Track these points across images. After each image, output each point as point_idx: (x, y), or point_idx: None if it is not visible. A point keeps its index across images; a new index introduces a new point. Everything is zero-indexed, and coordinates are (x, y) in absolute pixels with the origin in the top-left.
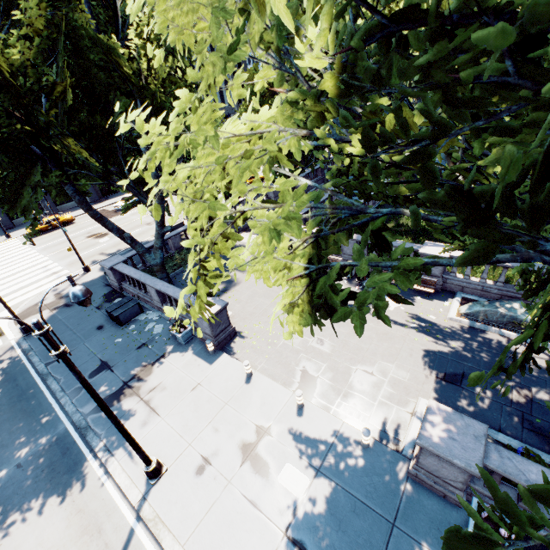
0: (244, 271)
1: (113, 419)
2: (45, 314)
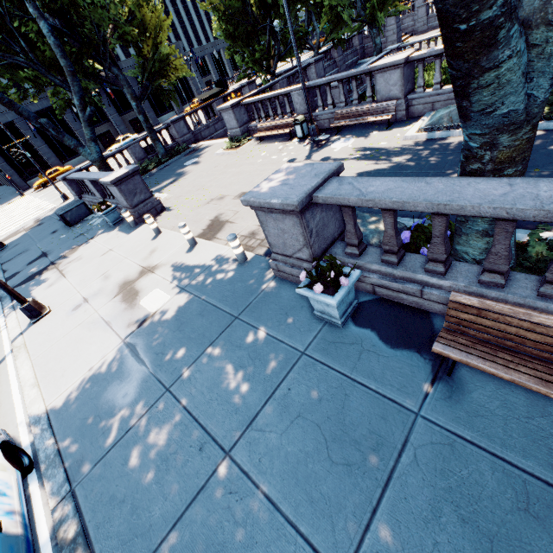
0: (198, 163)
1: None
2: (20, 235)
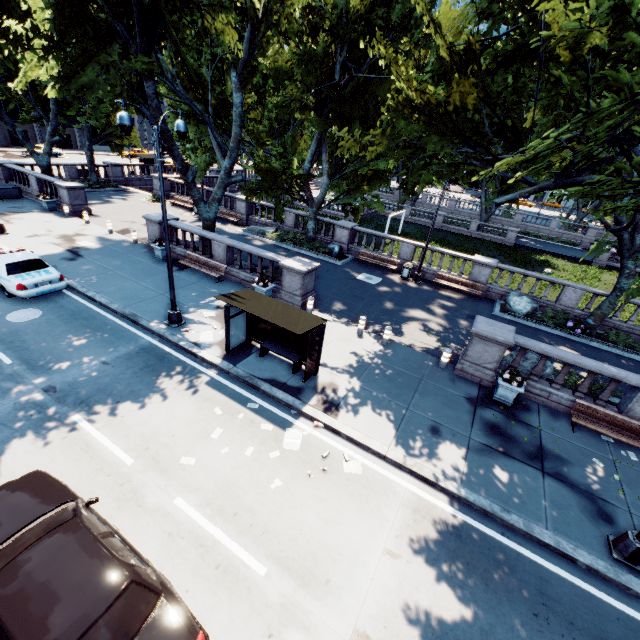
0: (124, 200)
1: None
2: None
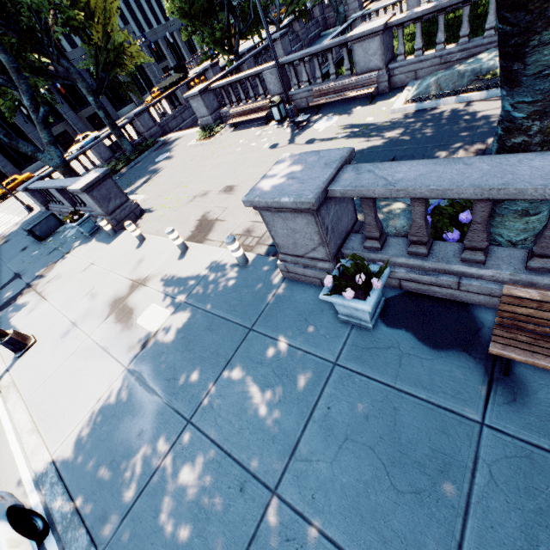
0: (171, 158)
1: None
2: None
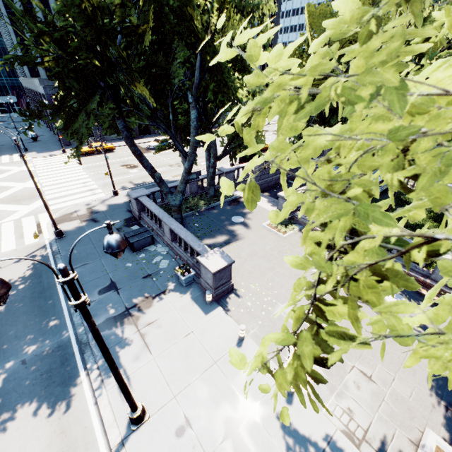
0: (247, 228)
1: (113, 370)
2: (76, 224)
